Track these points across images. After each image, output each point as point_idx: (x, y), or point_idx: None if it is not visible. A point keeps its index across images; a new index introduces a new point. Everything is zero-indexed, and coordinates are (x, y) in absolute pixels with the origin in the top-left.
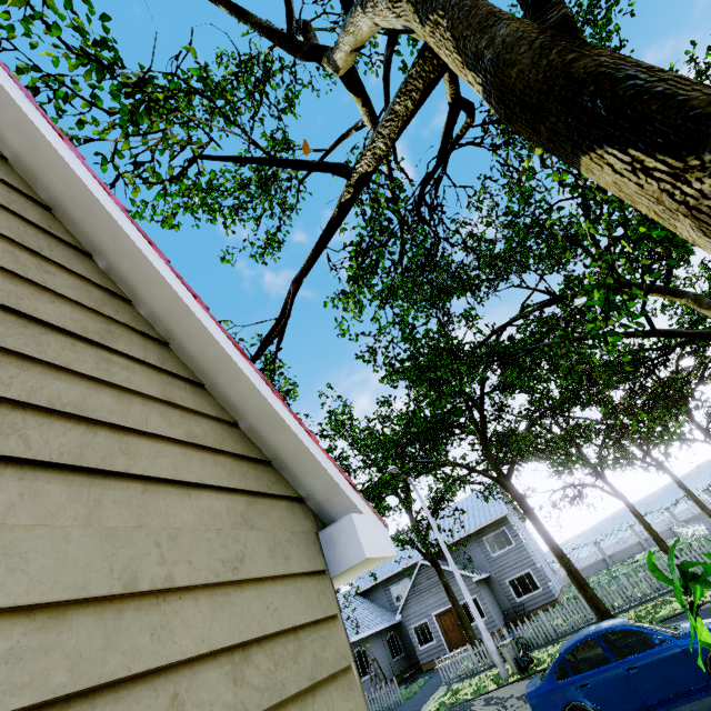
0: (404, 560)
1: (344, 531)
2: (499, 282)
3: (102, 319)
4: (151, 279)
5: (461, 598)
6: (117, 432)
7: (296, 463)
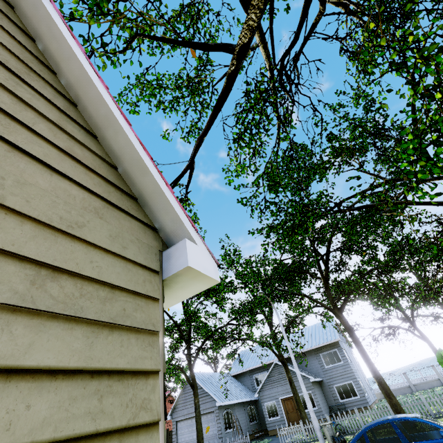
0: (265, 359)
1: (179, 250)
2: (343, 165)
3: (26, 67)
4: (68, 56)
5: (300, 391)
6: (3, 115)
7: (153, 201)
